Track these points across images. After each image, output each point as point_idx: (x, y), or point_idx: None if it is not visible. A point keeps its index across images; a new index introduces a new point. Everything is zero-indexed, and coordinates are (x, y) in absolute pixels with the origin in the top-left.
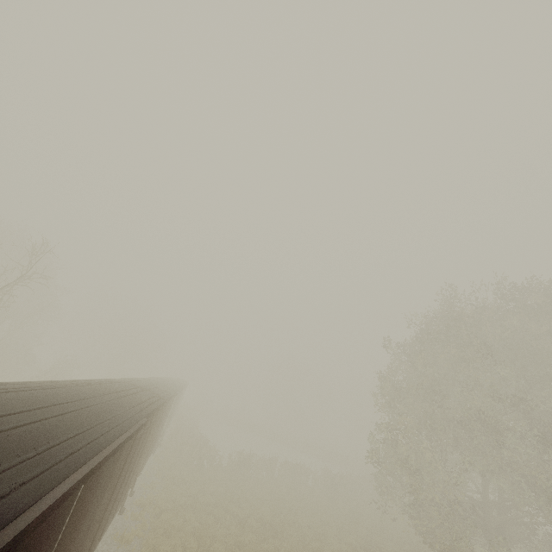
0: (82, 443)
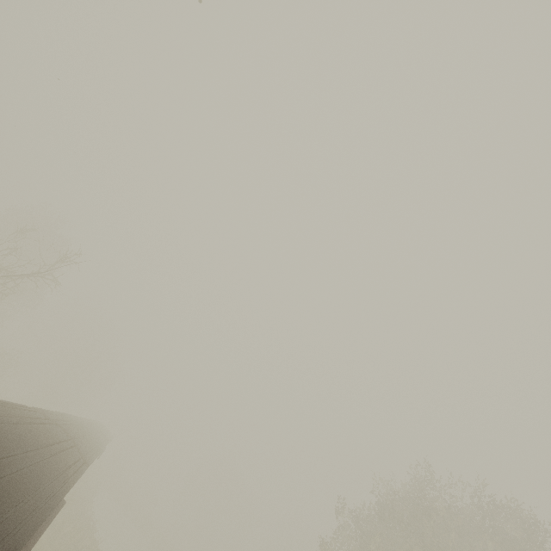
0: (3, 540)
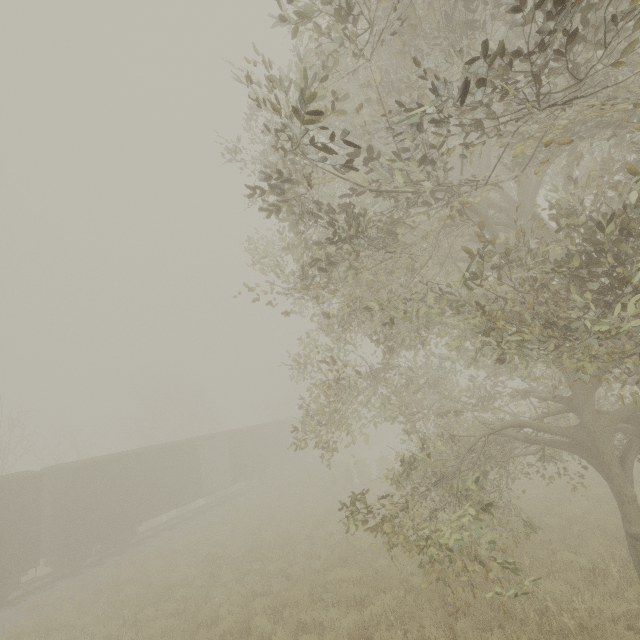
0: None
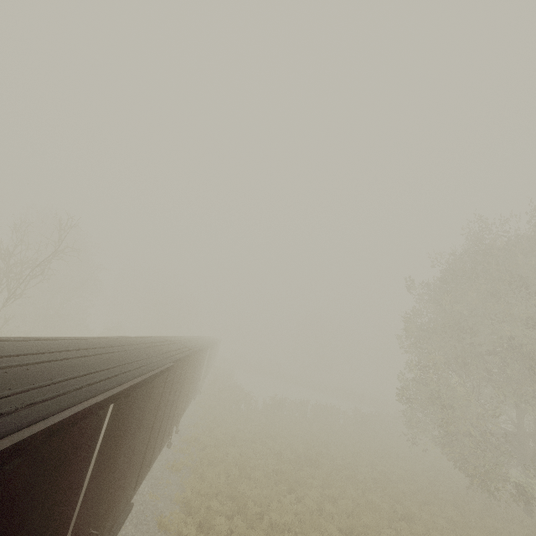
0: (101, 378)
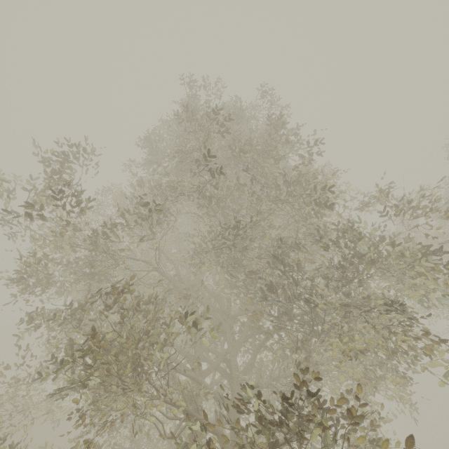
0: None
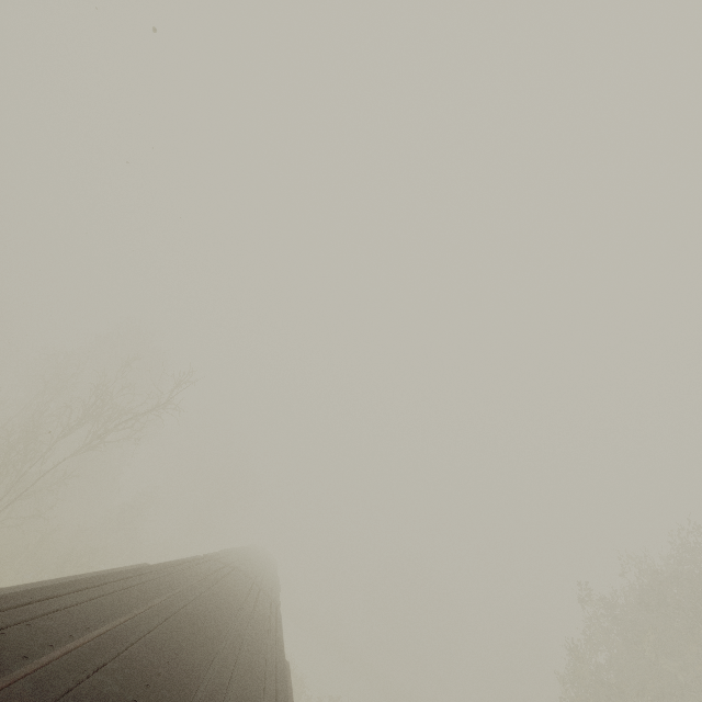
0: None
